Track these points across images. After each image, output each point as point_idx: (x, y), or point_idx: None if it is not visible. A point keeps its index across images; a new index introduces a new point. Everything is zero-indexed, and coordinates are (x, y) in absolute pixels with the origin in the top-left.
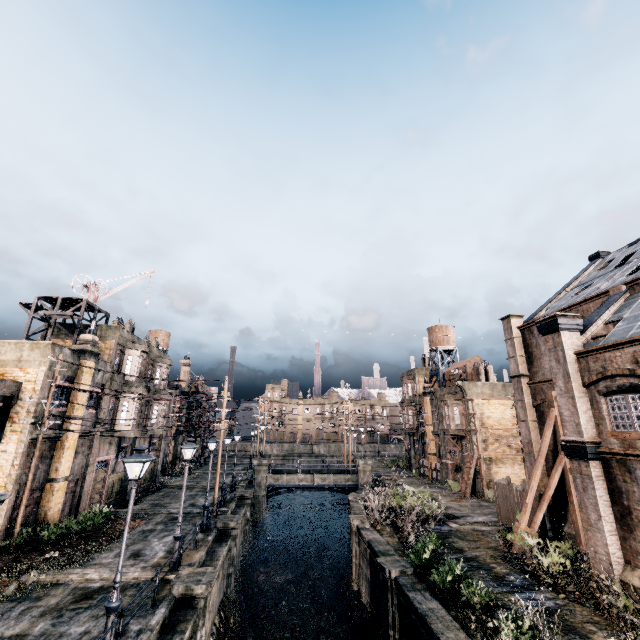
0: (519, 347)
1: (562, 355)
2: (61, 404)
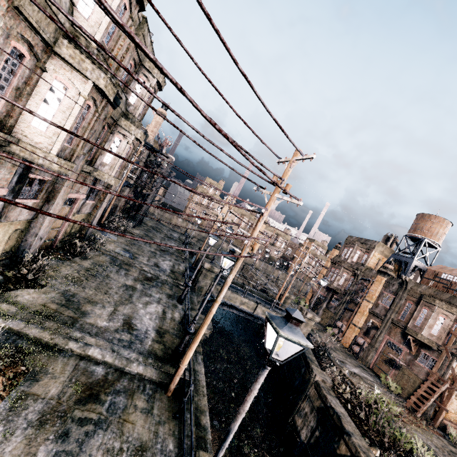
0: None
1: None
2: None
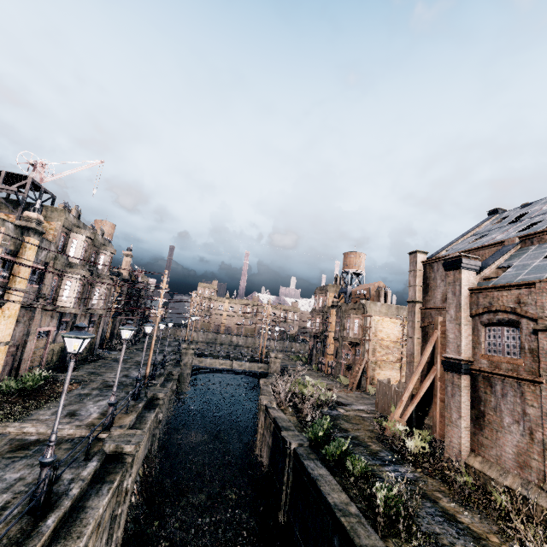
0: (419, 278)
1: (459, 289)
2: (3, 275)
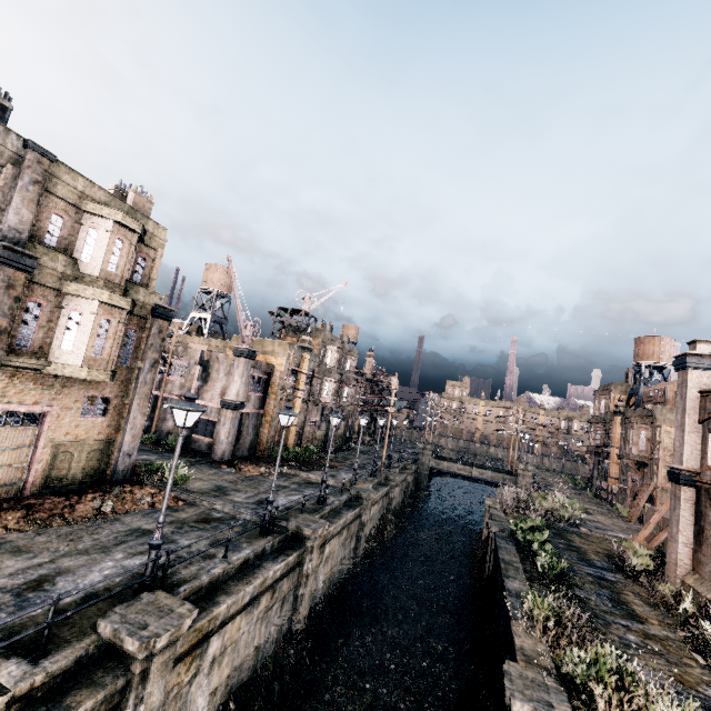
0: None
1: (684, 392)
2: (293, 380)
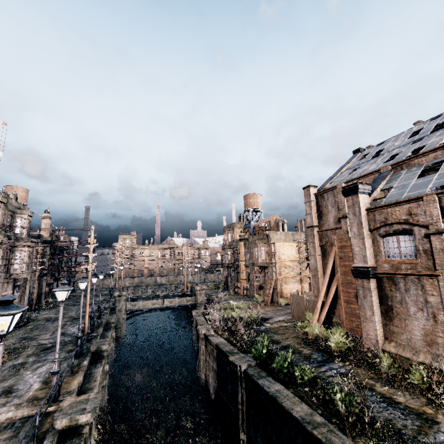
0: (314, 207)
1: (358, 210)
2: None
